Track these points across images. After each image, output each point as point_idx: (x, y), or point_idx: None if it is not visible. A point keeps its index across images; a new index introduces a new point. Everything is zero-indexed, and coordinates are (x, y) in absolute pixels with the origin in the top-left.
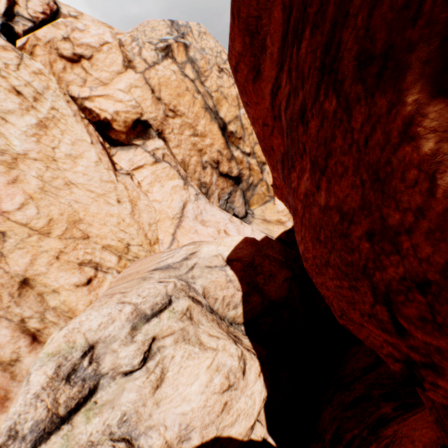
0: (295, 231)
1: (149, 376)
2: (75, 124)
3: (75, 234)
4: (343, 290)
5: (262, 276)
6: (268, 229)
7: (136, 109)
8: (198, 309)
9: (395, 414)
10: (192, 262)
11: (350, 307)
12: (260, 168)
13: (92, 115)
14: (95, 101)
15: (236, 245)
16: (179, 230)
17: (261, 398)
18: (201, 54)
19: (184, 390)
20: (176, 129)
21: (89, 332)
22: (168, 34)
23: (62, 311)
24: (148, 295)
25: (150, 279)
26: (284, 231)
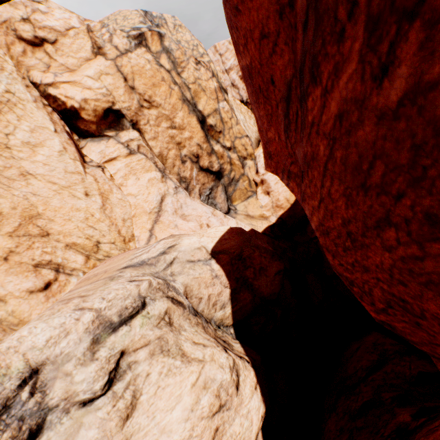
0: (307, 195)
1: (116, 403)
2: (36, 110)
3: (31, 231)
4: (423, 263)
5: (252, 270)
6: (252, 225)
7: (107, 97)
8: (179, 311)
9: (418, 424)
10: (171, 256)
11: (431, 292)
12: (241, 162)
13: (57, 103)
14: (60, 88)
15: (221, 235)
16: (157, 225)
17: (259, 416)
18: (177, 45)
19: (163, 419)
20: (152, 120)
21: (31, 351)
22: (141, 23)
23: (10, 324)
24: (114, 298)
25: (119, 278)
26: (268, 226)
